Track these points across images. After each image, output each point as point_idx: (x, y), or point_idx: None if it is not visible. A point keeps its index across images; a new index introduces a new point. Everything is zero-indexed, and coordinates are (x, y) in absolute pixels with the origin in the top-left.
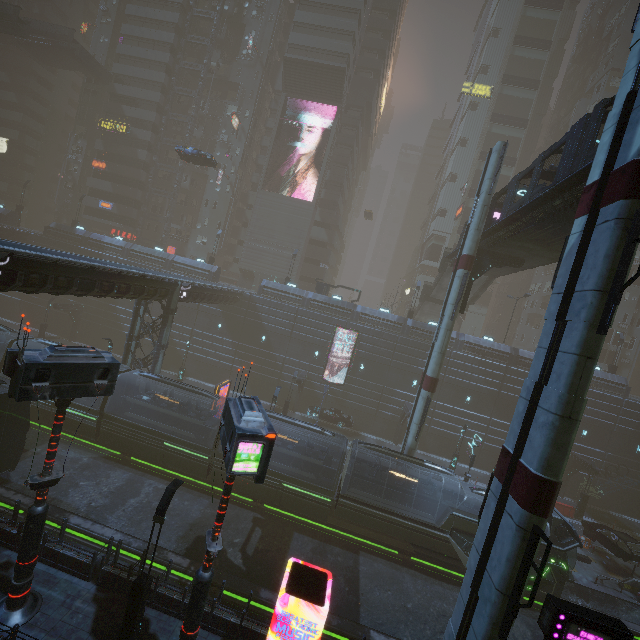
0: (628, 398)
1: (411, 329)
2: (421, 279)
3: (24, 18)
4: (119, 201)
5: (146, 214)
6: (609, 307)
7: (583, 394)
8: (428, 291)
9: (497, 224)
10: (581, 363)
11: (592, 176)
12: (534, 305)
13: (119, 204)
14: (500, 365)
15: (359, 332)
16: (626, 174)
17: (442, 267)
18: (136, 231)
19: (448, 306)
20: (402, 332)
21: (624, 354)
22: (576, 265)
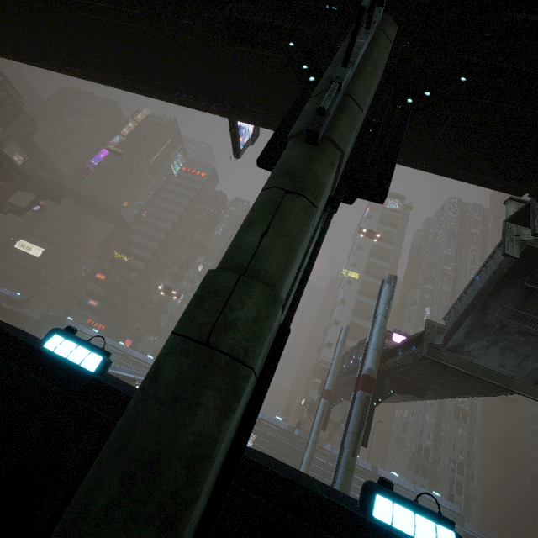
0: (464, 528)
1: (297, 438)
2: (313, 393)
3: (97, 202)
4: (104, 301)
5: (120, 313)
6: (355, 442)
7: (347, 491)
8: (312, 406)
9: (342, 374)
10: (346, 472)
11: (358, 372)
12: (398, 428)
13: (103, 304)
14: (363, 481)
15: (257, 435)
16: (362, 379)
17: (320, 391)
18: (107, 324)
19: (314, 424)
20: (290, 439)
21: (469, 485)
22: (348, 417)
